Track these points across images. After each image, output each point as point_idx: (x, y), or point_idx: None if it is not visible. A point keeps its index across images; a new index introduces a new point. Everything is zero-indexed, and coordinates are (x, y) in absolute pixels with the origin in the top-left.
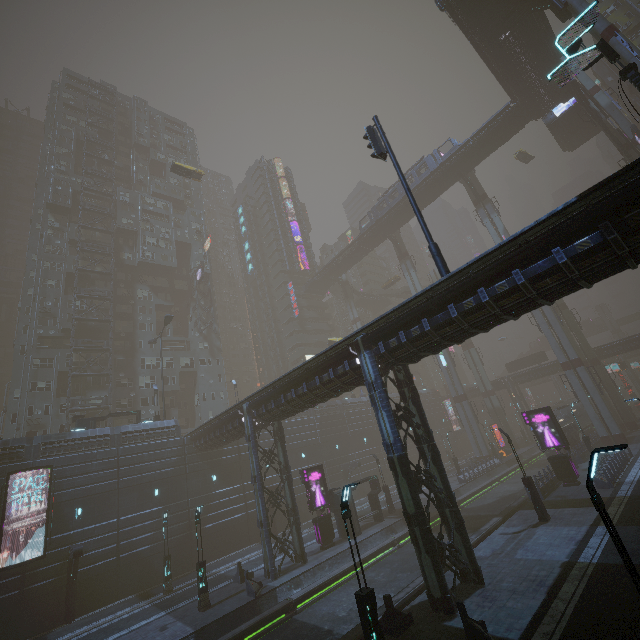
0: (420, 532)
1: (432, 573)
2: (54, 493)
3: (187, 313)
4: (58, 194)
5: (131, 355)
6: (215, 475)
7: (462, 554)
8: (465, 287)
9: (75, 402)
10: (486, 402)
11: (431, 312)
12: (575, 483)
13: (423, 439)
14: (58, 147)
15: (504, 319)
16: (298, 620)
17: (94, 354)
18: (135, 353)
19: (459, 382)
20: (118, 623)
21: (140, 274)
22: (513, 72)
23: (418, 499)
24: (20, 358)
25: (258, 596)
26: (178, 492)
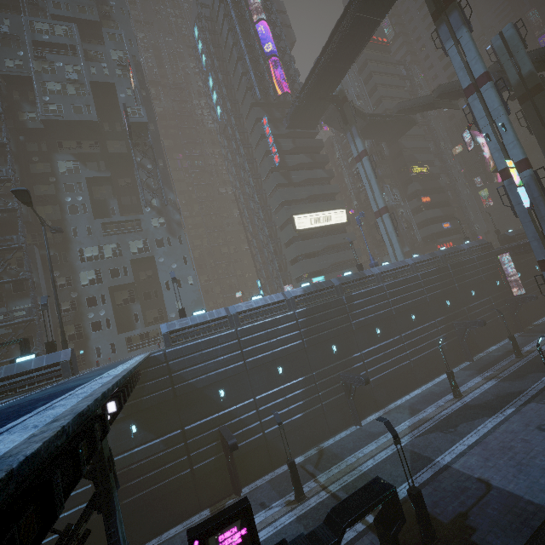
0: None
1: None
2: None
3: (136, 183)
4: None
5: (64, 248)
6: (134, 425)
7: None
8: None
9: None
10: None
11: None
12: None
13: None
14: None
15: None
16: None
17: (9, 255)
18: (69, 245)
19: None
20: None
21: (58, 140)
22: None
23: None
24: None
25: None
26: None
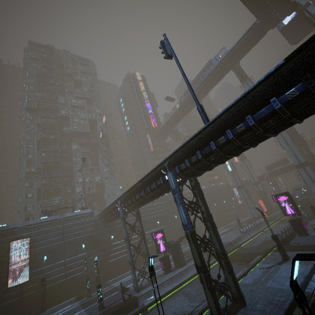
0: (204, 276)
1: (212, 301)
2: (32, 249)
3: (98, 154)
4: (30, 102)
5: (71, 177)
6: (112, 235)
7: (232, 286)
8: (218, 130)
9: (45, 203)
10: (255, 188)
11: (201, 147)
12: (305, 234)
13: (207, 219)
14: (28, 79)
15: (247, 147)
16: None
17: (53, 179)
18: (73, 176)
19: (239, 179)
20: (63, 314)
21: (73, 137)
22: (256, 2)
23: (202, 257)
24: (20, 183)
25: (128, 303)
26: (94, 245)
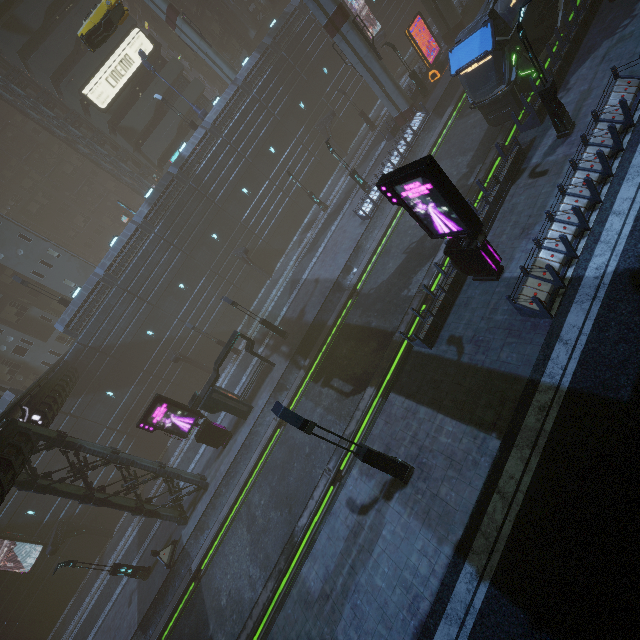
0: None
1: None
2: None
3: None
4: None
5: None
6: (108, 392)
7: None
8: None
9: None
10: None
11: None
12: (492, 279)
13: None
14: None
15: None
16: (202, 592)
17: None
18: None
19: None
20: (122, 562)
21: None
22: None
23: None
24: None
25: (172, 566)
26: (91, 431)
